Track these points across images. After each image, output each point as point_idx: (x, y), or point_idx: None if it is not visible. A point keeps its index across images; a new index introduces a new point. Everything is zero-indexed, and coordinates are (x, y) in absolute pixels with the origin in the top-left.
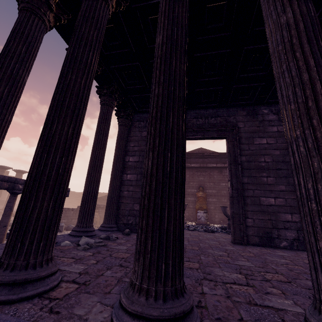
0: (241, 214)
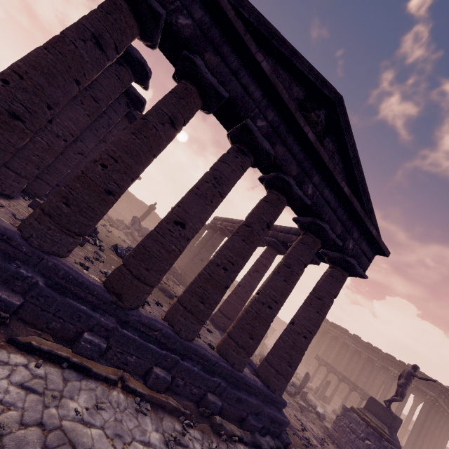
0: None
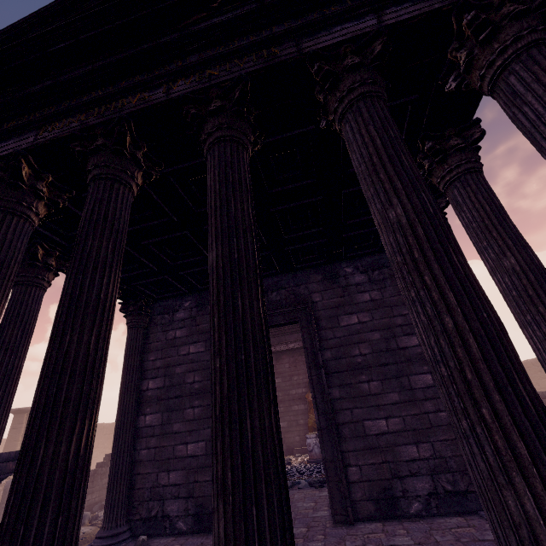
0: (336, 460)
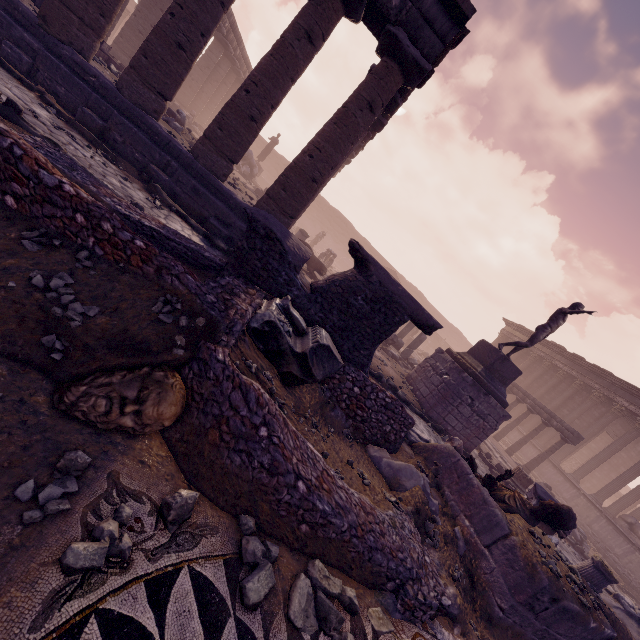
0: None
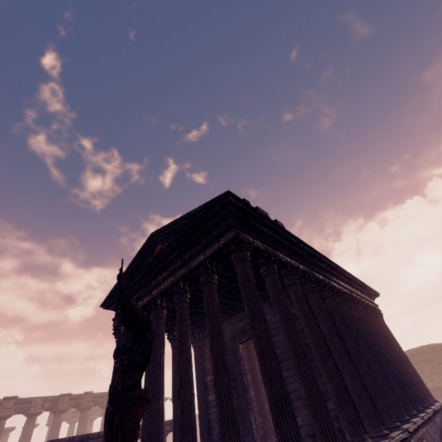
0: None
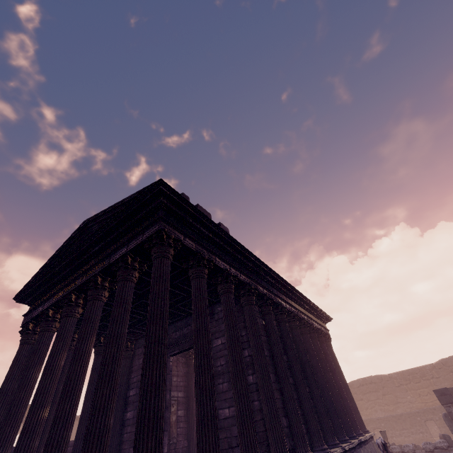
0: None
